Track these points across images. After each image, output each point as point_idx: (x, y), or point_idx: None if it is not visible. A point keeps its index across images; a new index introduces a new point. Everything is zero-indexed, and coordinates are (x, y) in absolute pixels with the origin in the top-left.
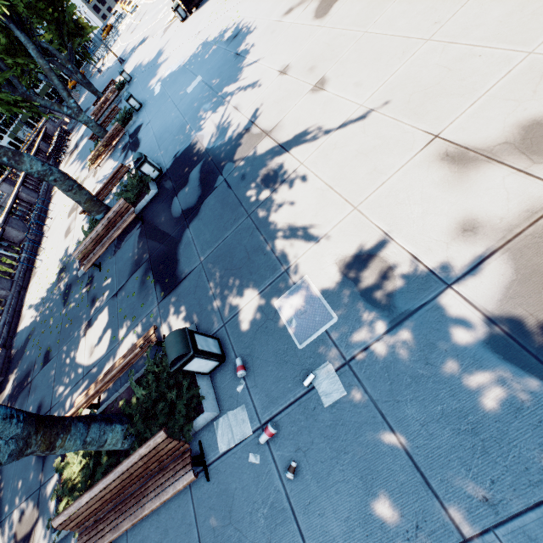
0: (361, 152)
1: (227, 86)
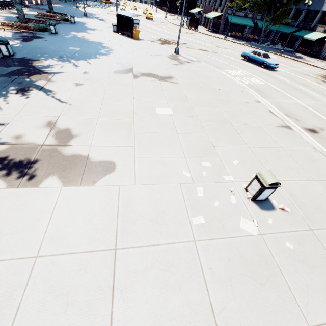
0: (46, 106)
1: (75, 60)
